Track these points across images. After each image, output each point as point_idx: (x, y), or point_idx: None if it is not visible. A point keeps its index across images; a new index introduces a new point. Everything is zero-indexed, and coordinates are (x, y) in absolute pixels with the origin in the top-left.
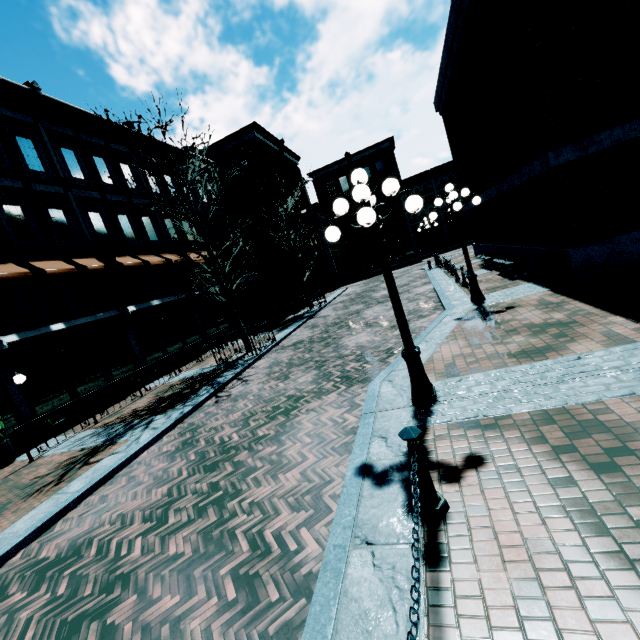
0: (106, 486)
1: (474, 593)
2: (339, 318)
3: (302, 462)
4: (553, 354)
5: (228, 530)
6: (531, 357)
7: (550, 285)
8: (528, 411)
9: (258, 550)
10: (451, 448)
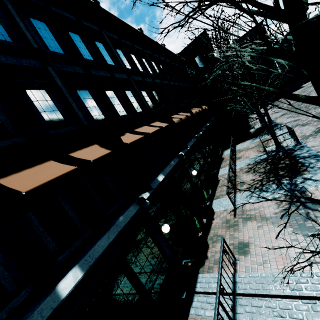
0: None
1: None
2: None
3: None
4: None
5: None
6: None
7: None
8: None
9: None
10: None
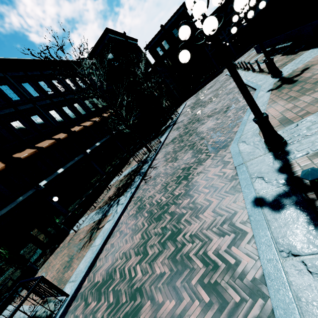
0: (111, 238)
1: None
2: (190, 119)
3: (210, 204)
4: None
5: (184, 254)
6: None
7: None
8: None
9: (209, 266)
10: None
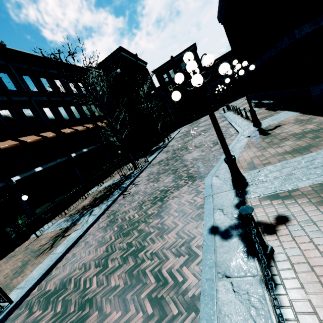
0: (74, 248)
1: (308, 310)
2: (180, 145)
3: (175, 227)
4: (314, 149)
5: (141, 270)
6: (300, 152)
7: (299, 110)
8: (309, 185)
9: (160, 282)
10: (264, 212)
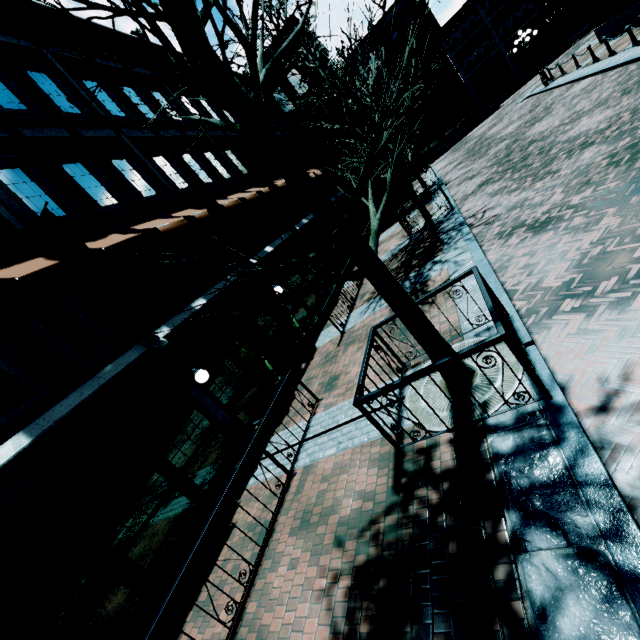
0: (503, 271)
1: None
2: (497, 157)
3: None
4: None
5: None
6: None
7: None
8: None
9: None
10: None
